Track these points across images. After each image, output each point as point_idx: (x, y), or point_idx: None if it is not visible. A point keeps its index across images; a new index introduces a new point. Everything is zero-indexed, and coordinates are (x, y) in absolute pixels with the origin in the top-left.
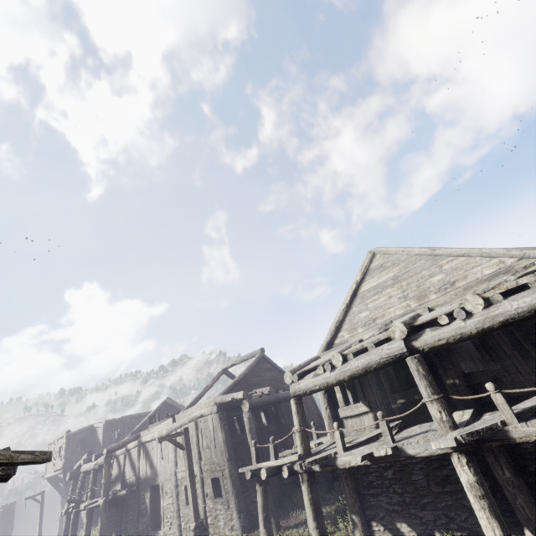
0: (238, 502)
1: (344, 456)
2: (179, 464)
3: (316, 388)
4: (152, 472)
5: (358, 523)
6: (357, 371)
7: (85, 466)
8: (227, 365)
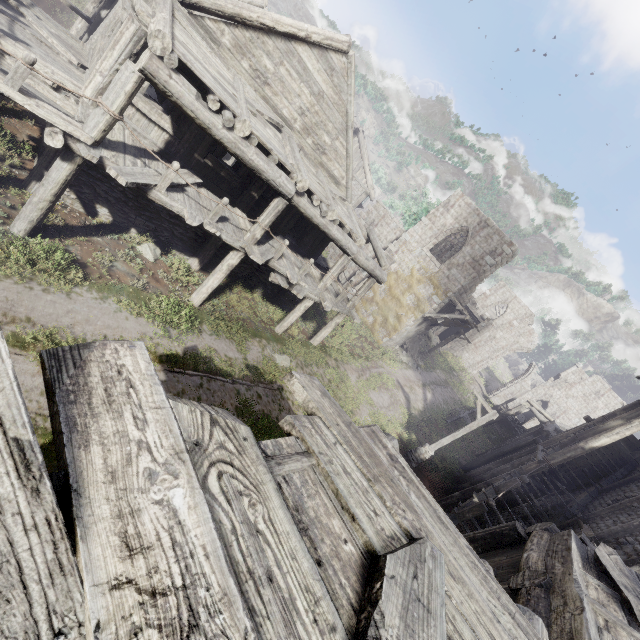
0: None
1: (163, 194)
2: None
3: (191, 114)
4: None
5: None
6: (248, 162)
7: None
8: None
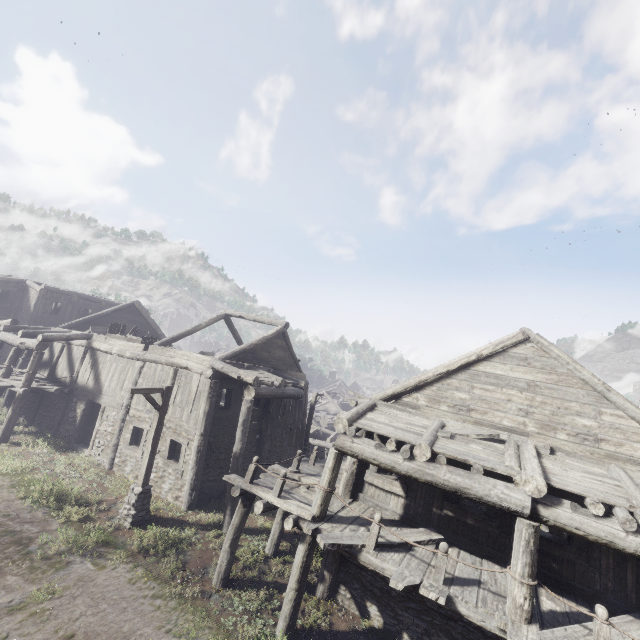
0: (195, 480)
1: (372, 554)
2: (135, 400)
3: (375, 462)
4: (96, 387)
5: (327, 580)
6: (443, 485)
7: (4, 335)
8: (233, 313)
